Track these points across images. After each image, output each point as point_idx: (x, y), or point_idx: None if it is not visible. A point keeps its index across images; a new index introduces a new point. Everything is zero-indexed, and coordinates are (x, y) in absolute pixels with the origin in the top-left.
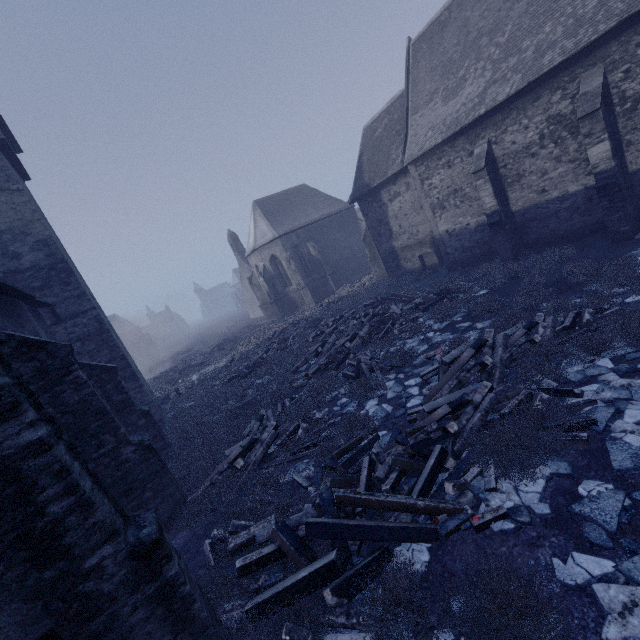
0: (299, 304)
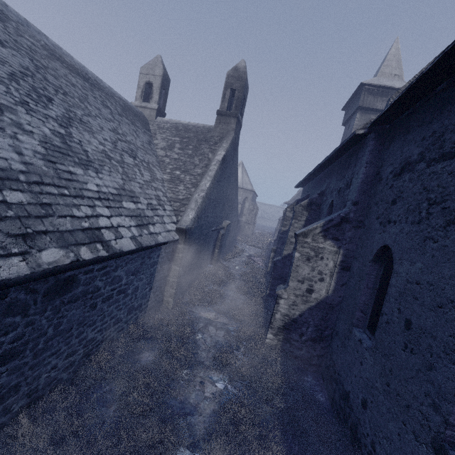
0: (241, 230)
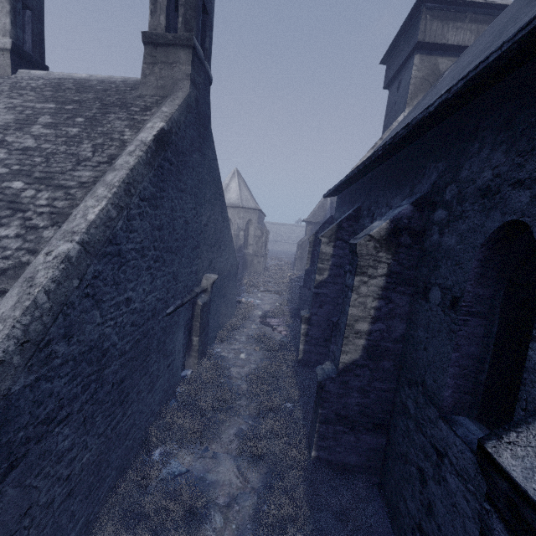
0: (248, 266)
